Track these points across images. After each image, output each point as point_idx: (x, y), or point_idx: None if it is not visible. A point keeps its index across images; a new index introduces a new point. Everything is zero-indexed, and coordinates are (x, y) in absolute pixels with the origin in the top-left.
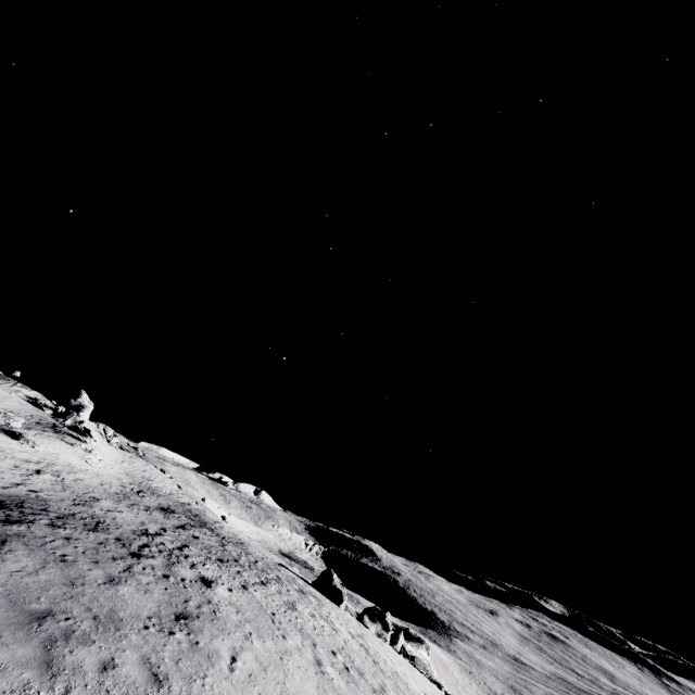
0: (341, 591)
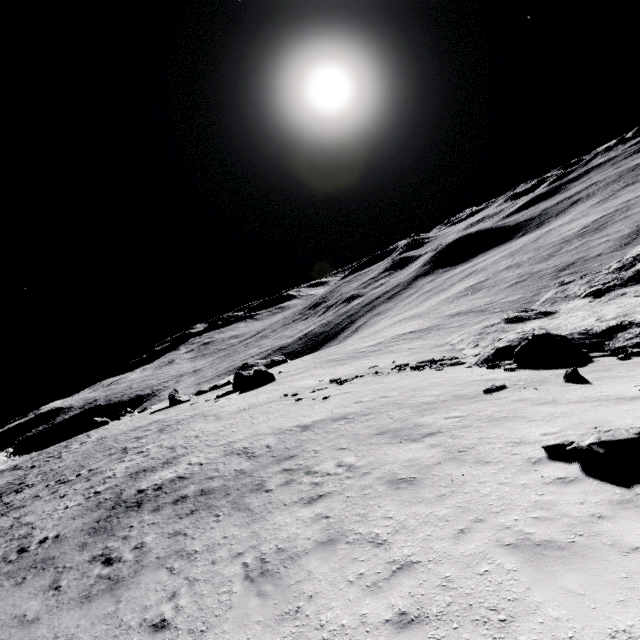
0: (105, 420)
